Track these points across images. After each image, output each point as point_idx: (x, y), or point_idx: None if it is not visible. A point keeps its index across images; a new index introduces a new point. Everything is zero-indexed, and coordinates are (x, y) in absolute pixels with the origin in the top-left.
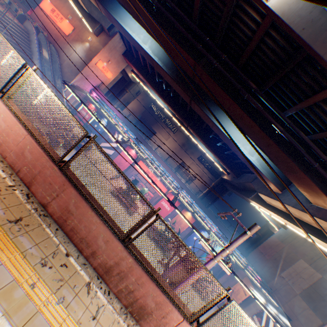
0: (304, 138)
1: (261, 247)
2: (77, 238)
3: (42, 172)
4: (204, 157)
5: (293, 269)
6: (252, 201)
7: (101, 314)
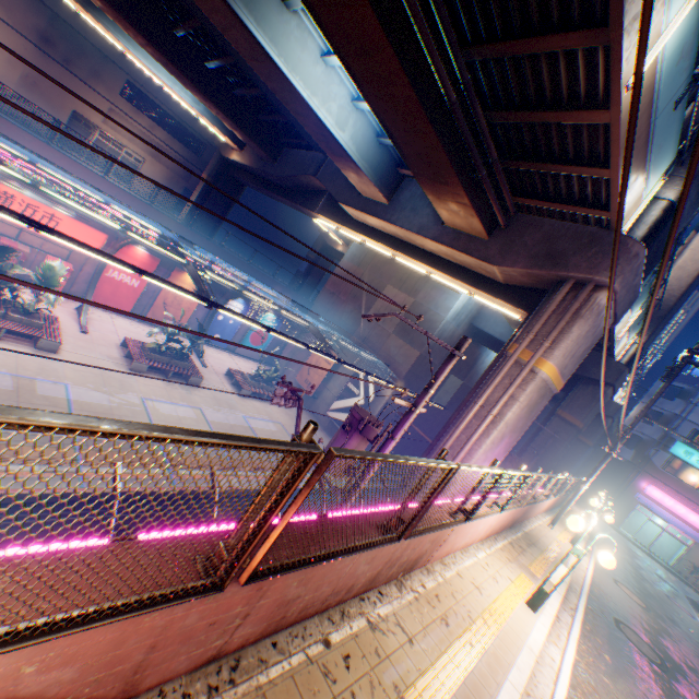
0: (480, 120)
1: (331, 285)
2: (316, 606)
3: (164, 639)
4: (141, 88)
5: (381, 303)
6: (324, 218)
7: (406, 625)
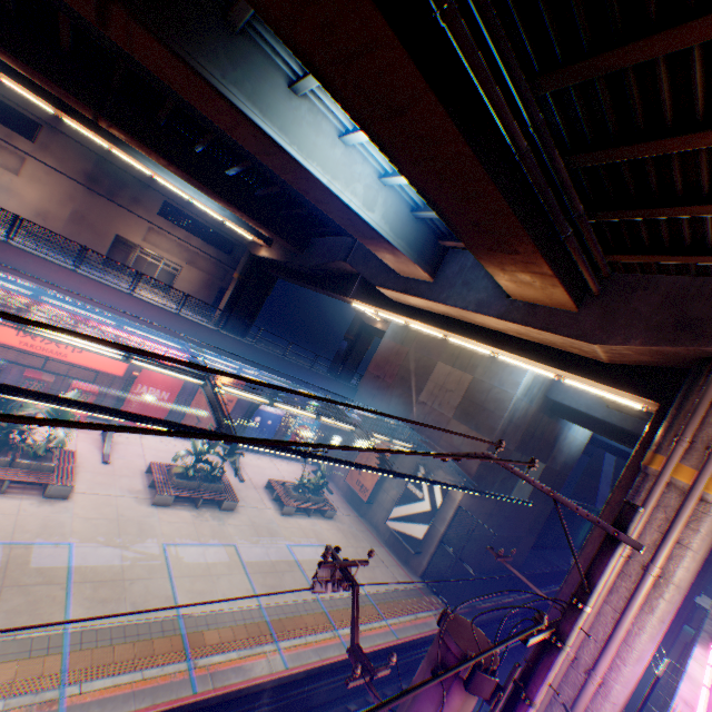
0: (559, 167)
1: (374, 367)
2: None
3: None
4: (177, 205)
5: (433, 383)
6: (359, 302)
7: None
